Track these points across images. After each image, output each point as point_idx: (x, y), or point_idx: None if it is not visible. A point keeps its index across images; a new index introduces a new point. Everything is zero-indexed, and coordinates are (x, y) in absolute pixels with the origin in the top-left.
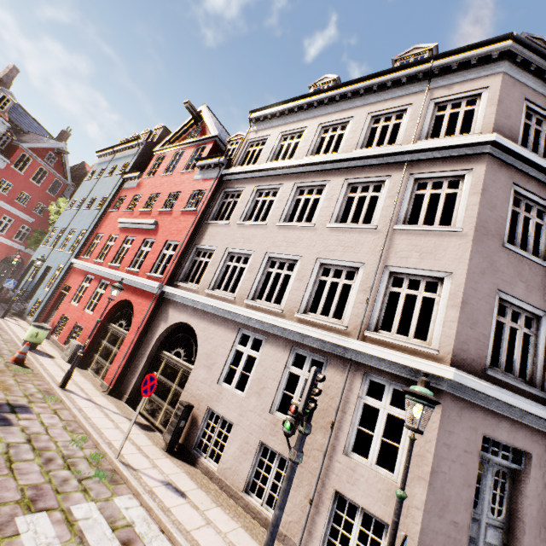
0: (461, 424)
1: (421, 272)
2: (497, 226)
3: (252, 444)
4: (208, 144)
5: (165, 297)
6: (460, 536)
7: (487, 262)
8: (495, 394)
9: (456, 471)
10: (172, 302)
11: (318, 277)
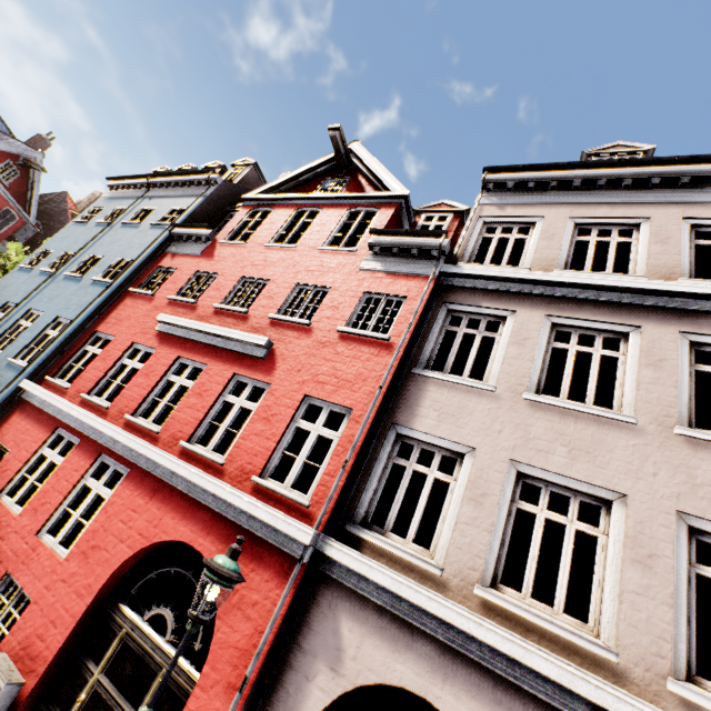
0: None
1: None
2: None
3: None
4: (382, 208)
5: (319, 568)
6: None
7: None
8: None
9: None
10: (348, 593)
11: None
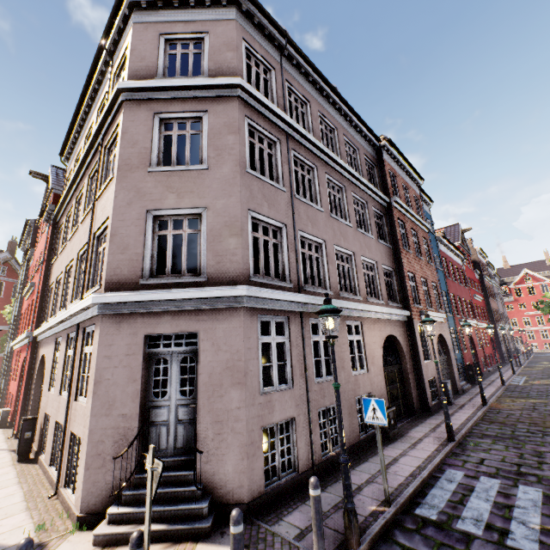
0: (121, 335)
1: (104, 226)
2: (141, 157)
3: (54, 426)
4: (52, 198)
5: (38, 341)
6: (129, 423)
7: (134, 192)
8: (137, 298)
9: (120, 374)
10: (41, 342)
11: (81, 268)
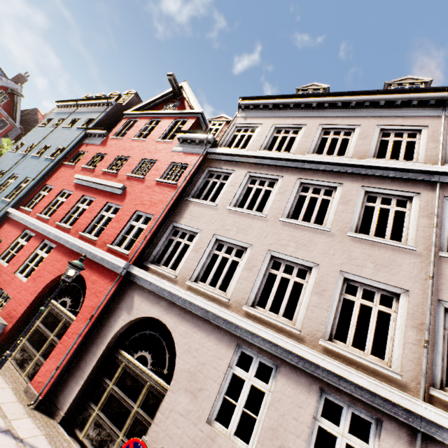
0: None
1: None
2: None
3: None
4: (190, 119)
5: (129, 279)
6: None
7: None
8: None
9: None
10: (139, 287)
11: (342, 294)
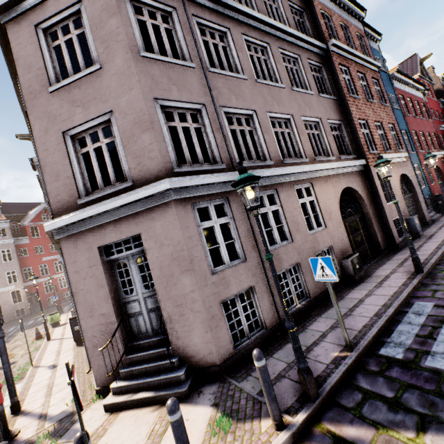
0: (80, 251)
1: None
2: (40, 80)
3: None
4: None
5: None
6: (109, 320)
7: (46, 118)
8: (78, 218)
9: (90, 283)
10: None
11: None
